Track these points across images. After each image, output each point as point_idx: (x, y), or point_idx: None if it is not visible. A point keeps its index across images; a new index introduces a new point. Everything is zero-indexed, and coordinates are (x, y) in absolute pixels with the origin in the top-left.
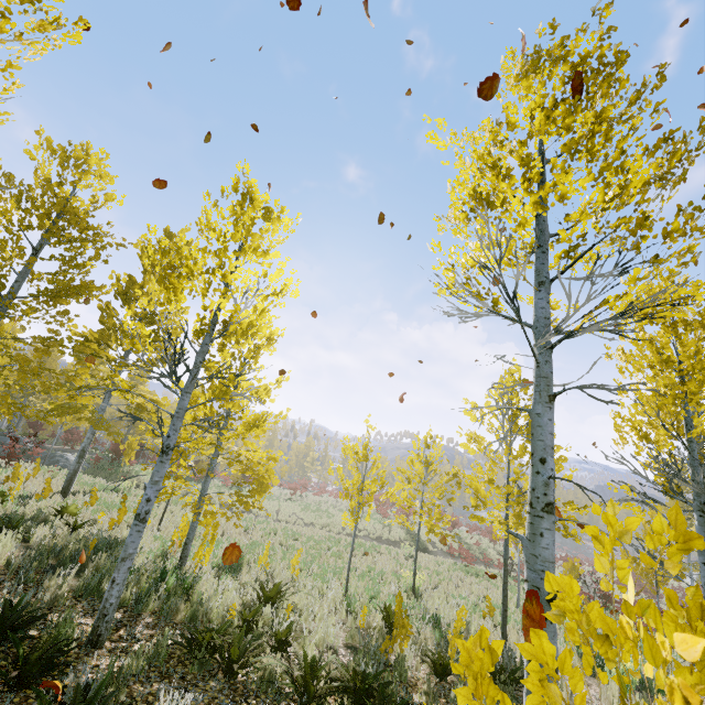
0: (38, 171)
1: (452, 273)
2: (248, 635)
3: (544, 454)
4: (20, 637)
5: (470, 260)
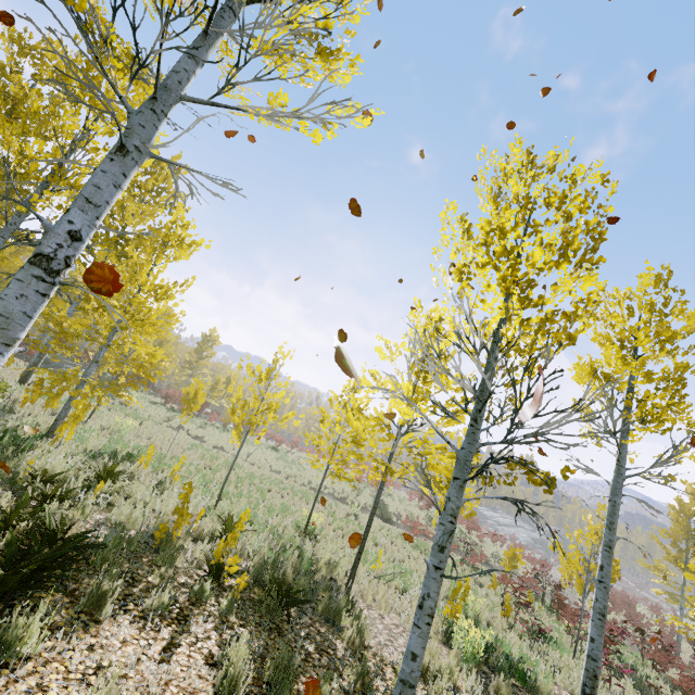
0: None
1: None
2: None
3: (72, 205)
4: None
5: None
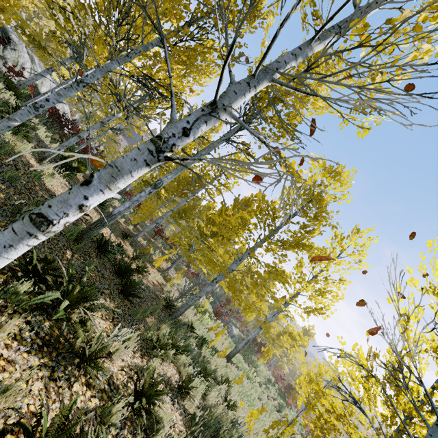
0: (312, 176)
1: None
2: None
3: None
4: None
5: None
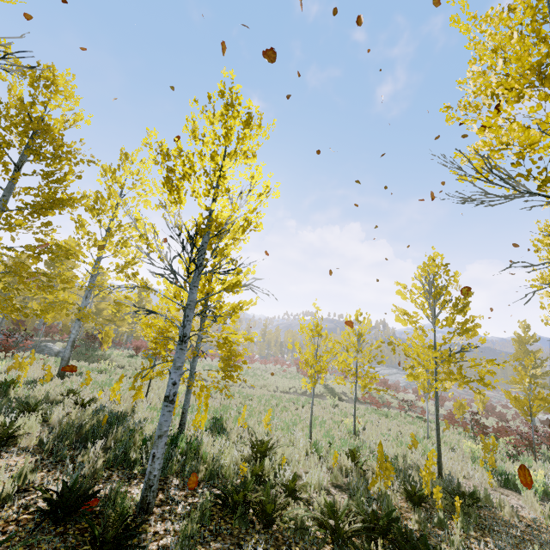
0: (10, 90)
1: (499, 154)
2: (272, 489)
3: None
4: (81, 514)
5: (532, 137)
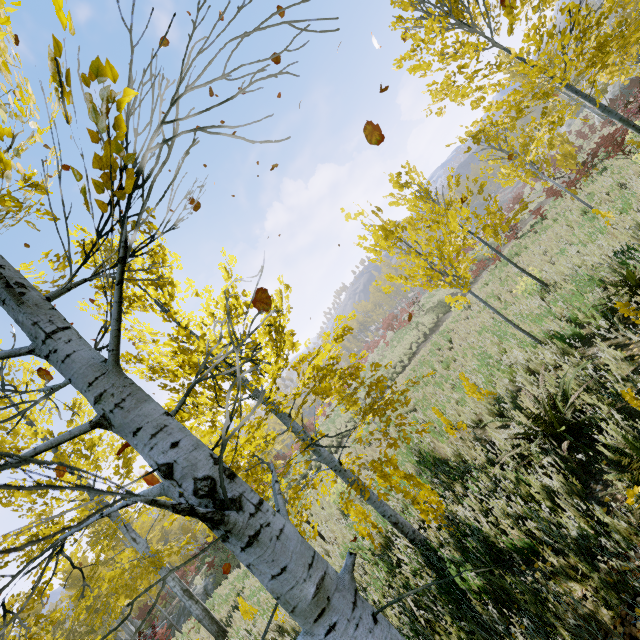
0: None
1: None
2: None
3: None
4: None
5: None
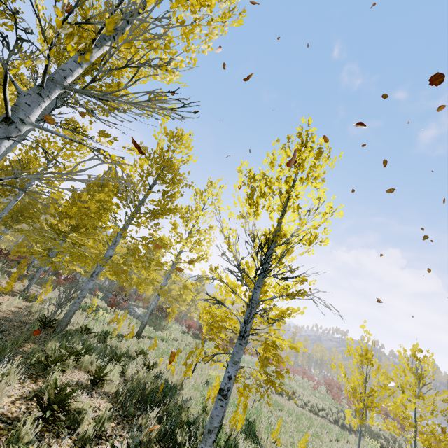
0: (158, 144)
1: None
2: None
3: None
4: None
5: None
